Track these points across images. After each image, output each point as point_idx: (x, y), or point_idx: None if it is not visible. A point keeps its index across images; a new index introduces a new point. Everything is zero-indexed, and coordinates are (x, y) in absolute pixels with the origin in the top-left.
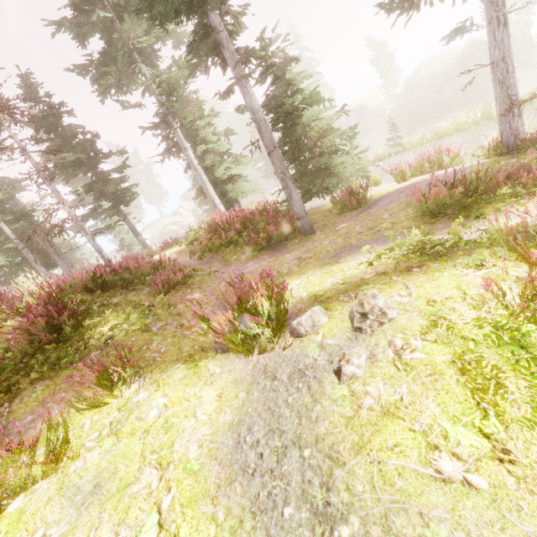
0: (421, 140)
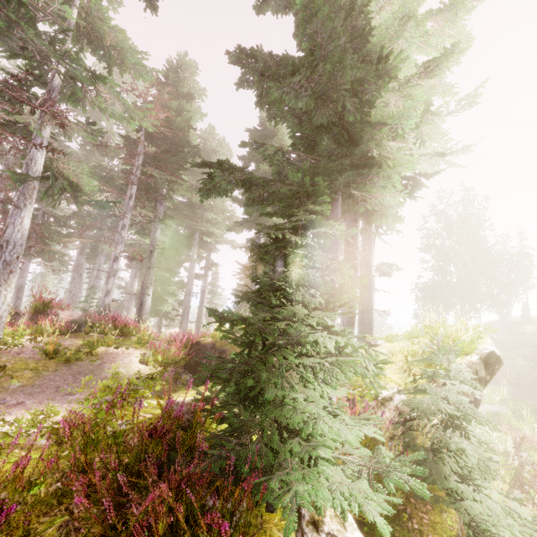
0: None
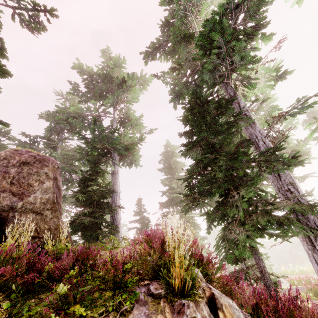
0: (293, 271)
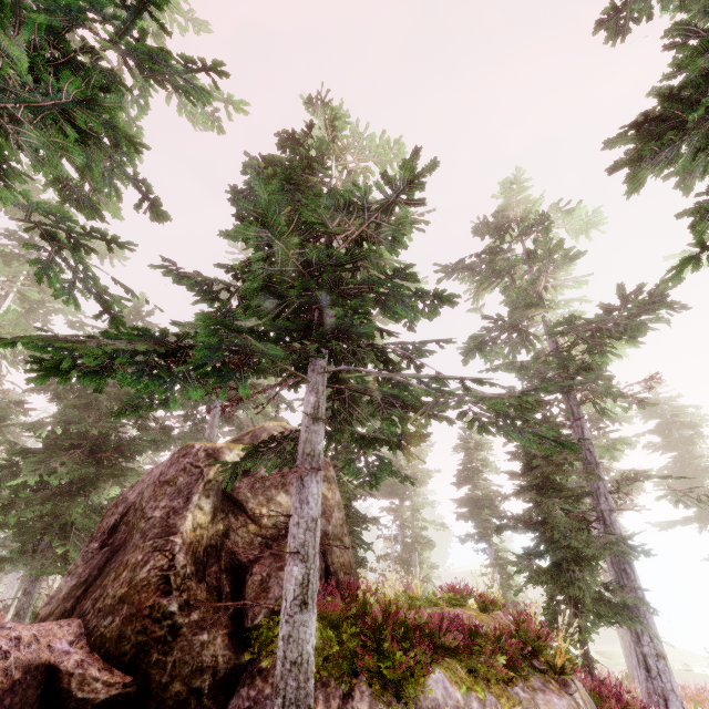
0: None
